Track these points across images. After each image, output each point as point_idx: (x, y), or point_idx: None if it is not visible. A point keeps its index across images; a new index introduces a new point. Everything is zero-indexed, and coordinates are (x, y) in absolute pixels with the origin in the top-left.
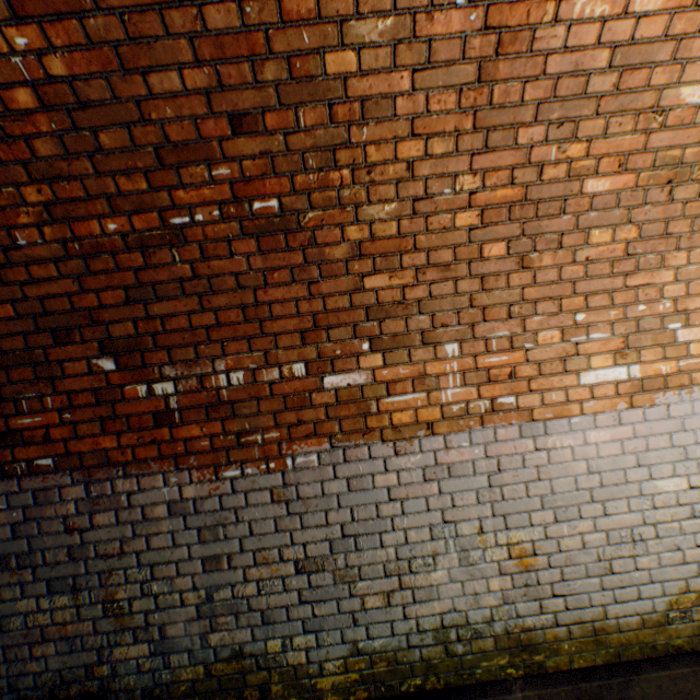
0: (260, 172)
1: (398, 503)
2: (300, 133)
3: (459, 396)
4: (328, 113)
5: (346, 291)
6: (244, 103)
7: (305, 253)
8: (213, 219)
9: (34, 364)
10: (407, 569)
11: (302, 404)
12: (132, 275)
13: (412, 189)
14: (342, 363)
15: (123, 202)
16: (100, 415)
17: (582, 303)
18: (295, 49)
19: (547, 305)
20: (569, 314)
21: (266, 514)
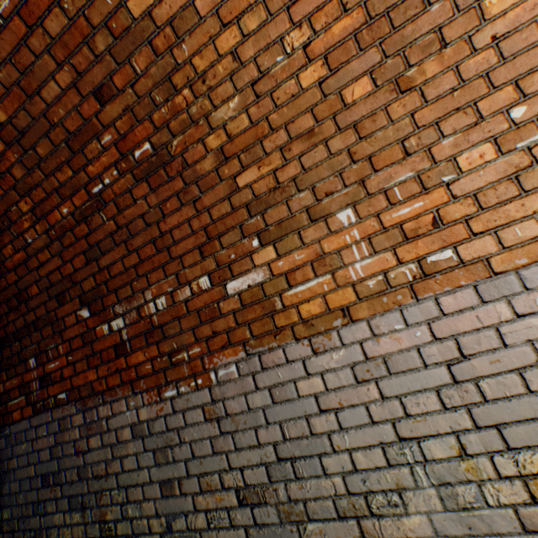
0: (129, 126)
1: (332, 415)
2: (141, 80)
3: (372, 268)
4: (152, 50)
5: (224, 197)
6: (97, 78)
7: (183, 177)
8: (115, 178)
9: (52, 323)
10: (365, 509)
11: (213, 315)
12: (85, 241)
13: (247, 76)
14: (239, 266)
15: (65, 191)
16: (86, 354)
17: (513, 94)
18: (107, 15)
19: (456, 120)
20: (497, 116)
21: (202, 434)
